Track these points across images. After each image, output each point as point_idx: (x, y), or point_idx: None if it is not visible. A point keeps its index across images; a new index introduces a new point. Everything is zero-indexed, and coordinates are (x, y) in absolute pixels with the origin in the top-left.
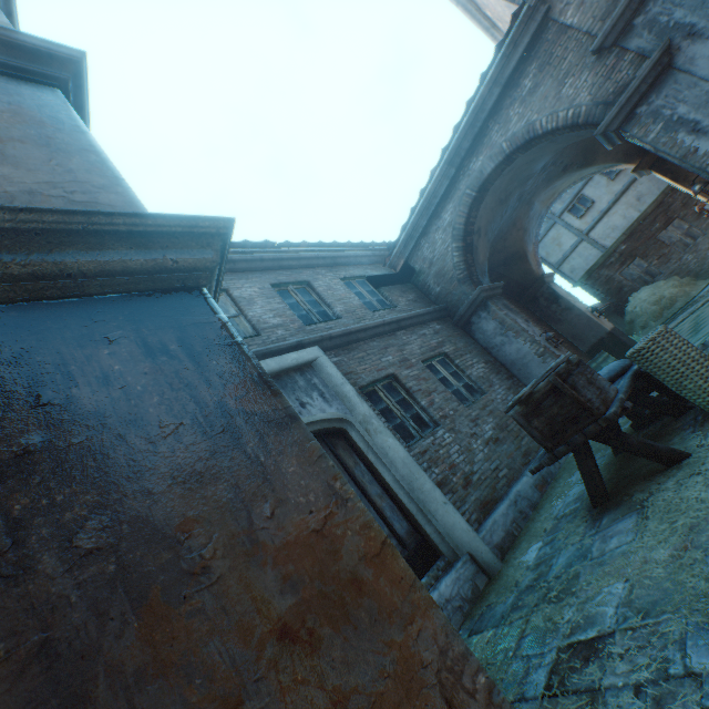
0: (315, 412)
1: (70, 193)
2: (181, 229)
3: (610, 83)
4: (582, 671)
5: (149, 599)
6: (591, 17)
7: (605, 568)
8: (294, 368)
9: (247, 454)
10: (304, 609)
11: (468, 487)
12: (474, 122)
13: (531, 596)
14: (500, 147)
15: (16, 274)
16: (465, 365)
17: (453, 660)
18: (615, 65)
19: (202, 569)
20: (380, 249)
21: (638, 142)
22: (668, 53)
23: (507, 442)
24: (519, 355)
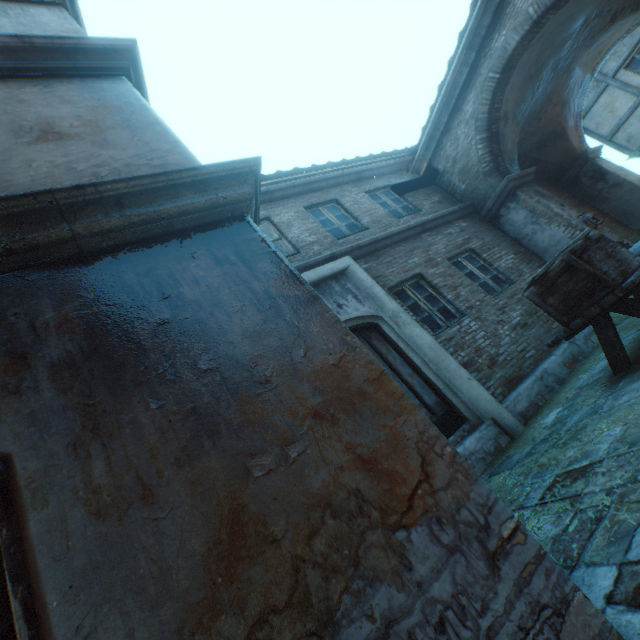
0: (350, 311)
1: (150, 160)
2: (225, 173)
3: None
4: (570, 487)
5: (239, 394)
6: None
7: (609, 418)
8: (329, 277)
9: (286, 321)
10: (327, 405)
11: (493, 367)
12: None
13: (542, 446)
14: (525, 14)
15: (135, 222)
16: (493, 258)
17: (428, 438)
18: None
19: (266, 382)
20: (402, 156)
21: None
22: None
23: (536, 326)
24: (551, 241)
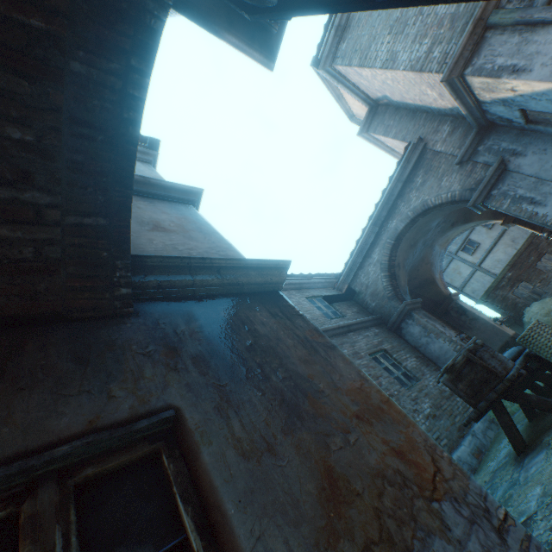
0: None
1: (218, 251)
2: (273, 265)
3: (471, 179)
4: None
5: (308, 395)
6: (451, 147)
7: (528, 483)
8: None
9: (322, 356)
10: (362, 412)
11: None
12: (388, 201)
13: None
14: (406, 214)
15: (225, 283)
16: (401, 358)
17: (430, 444)
18: (472, 170)
19: (321, 391)
20: (330, 278)
21: (497, 209)
22: (503, 163)
23: (443, 418)
24: (441, 351)
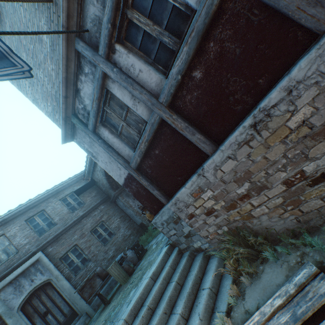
0: (37, 281)
1: None
2: None
3: None
4: None
5: None
6: None
7: None
8: (30, 265)
9: None
10: None
11: None
12: None
13: None
14: None
15: None
16: (110, 223)
17: None
18: None
19: None
20: (81, 174)
21: None
22: None
23: (118, 255)
24: (131, 213)
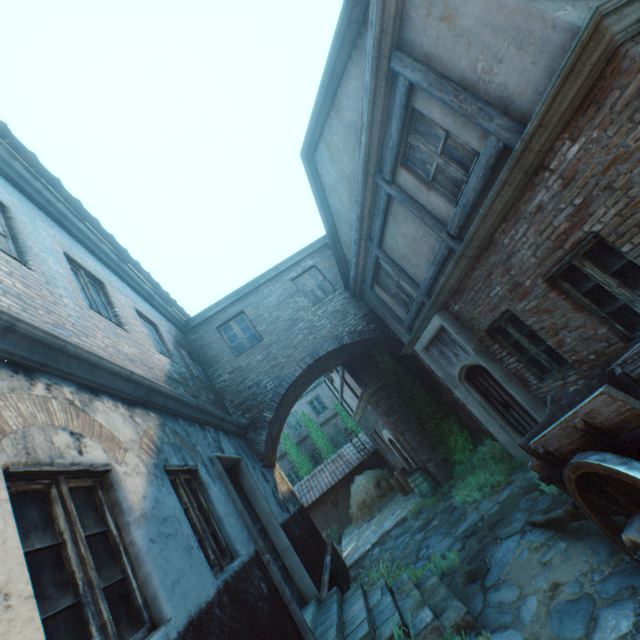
0: None
1: None
2: None
3: None
4: None
5: None
6: None
7: None
8: None
9: None
10: None
11: None
12: None
13: None
14: None
15: None
16: None
17: None
18: None
19: None
20: None
21: None
22: None
23: None
24: None
